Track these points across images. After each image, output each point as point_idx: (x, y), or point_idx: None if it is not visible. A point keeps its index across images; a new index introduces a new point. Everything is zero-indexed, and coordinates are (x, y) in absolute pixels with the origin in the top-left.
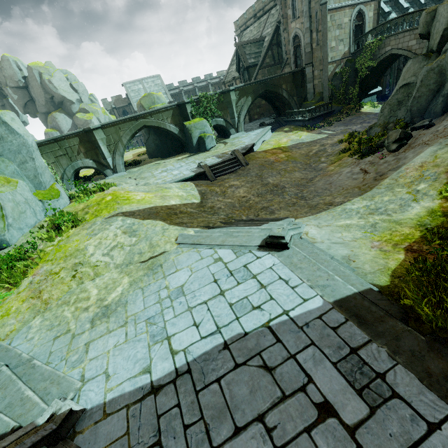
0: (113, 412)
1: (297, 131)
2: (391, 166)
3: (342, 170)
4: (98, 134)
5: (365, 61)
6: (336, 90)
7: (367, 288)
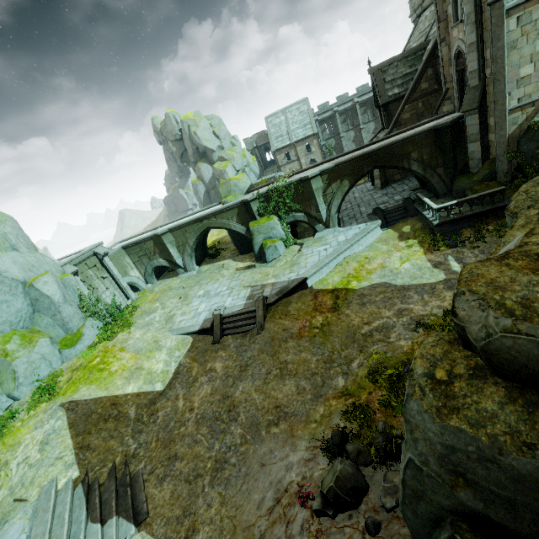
0: None
1: (414, 241)
2: None
3: (299, 445)
4: (166, 237)
5: None
6: (526, 161)
7: None
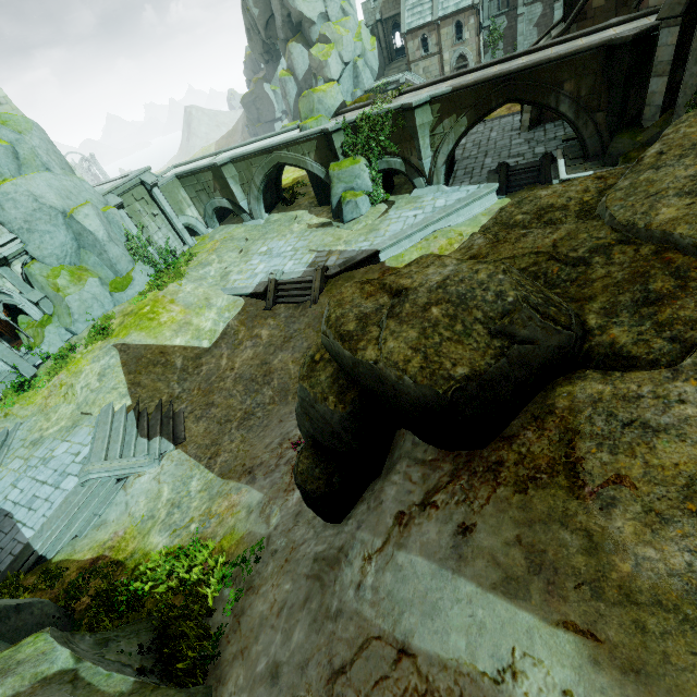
0: None
1: None
2: (261, 472)
3: None
4: (228, 170)
5: None
6: None
7: (39, 552)
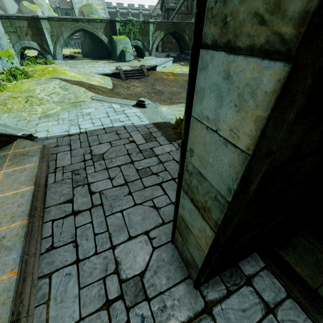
0: (50, 138)
1: (188, 66)
2: None
3: None
4: (44, 23)
5: None
6: None
7: (168, 121)
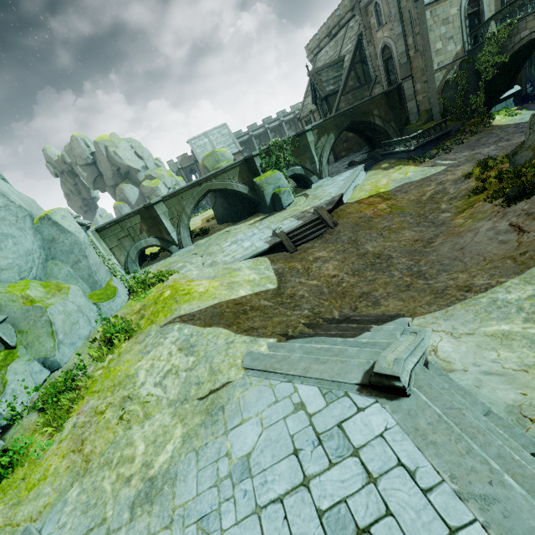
0: None
1: (400, 166)
2: None
3: (478, 225)
4: (159, 208)
5: (489, 57)
6: (450, 103)
7: None
